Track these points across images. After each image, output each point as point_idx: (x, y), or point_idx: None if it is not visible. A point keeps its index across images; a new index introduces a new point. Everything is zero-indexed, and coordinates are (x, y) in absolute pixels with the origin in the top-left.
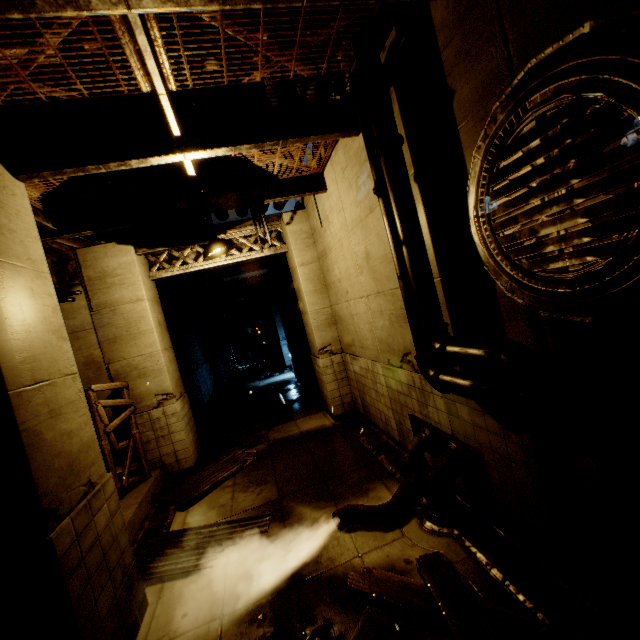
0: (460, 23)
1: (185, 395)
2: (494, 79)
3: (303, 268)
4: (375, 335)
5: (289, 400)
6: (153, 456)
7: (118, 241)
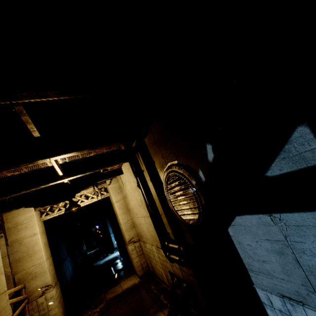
0: (152, 146)
1: (58, 283)
2: (163, 163)
3: (117, 203)
4: (150, 233)
5: (116, 270)
6: None
7: (26, 206)
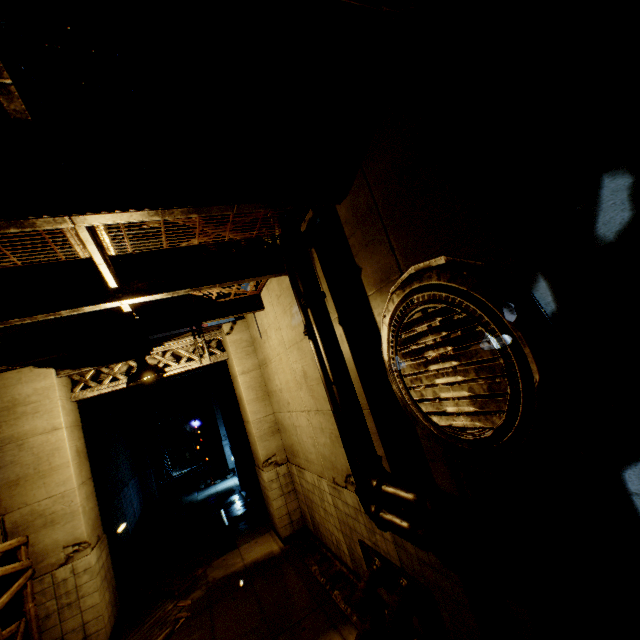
0: (359, 225)
1: (104, 537)
2: (388, 270)
3: (244, 376)
4: (318, 450)
5: (232, 518)
6: (52, 637)
7: (37, 364)
